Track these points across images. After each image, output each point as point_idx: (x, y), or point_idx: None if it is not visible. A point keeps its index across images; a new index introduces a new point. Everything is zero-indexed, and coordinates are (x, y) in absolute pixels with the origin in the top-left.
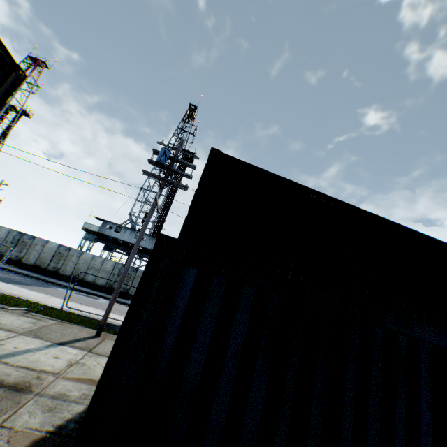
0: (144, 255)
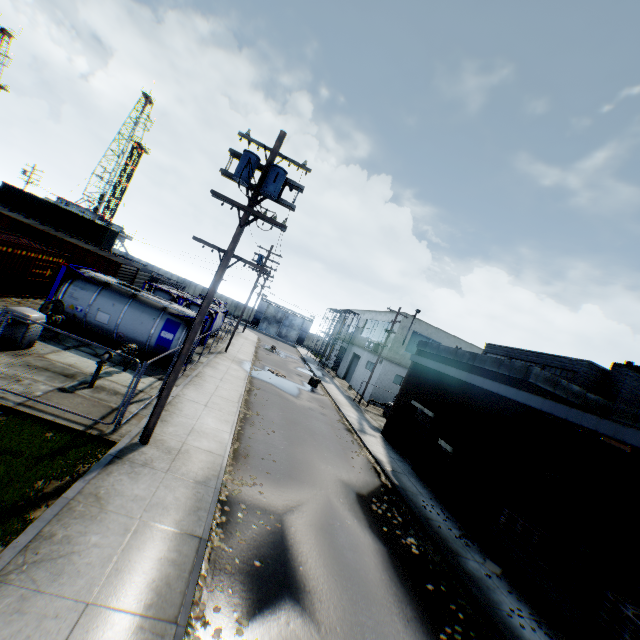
0: None
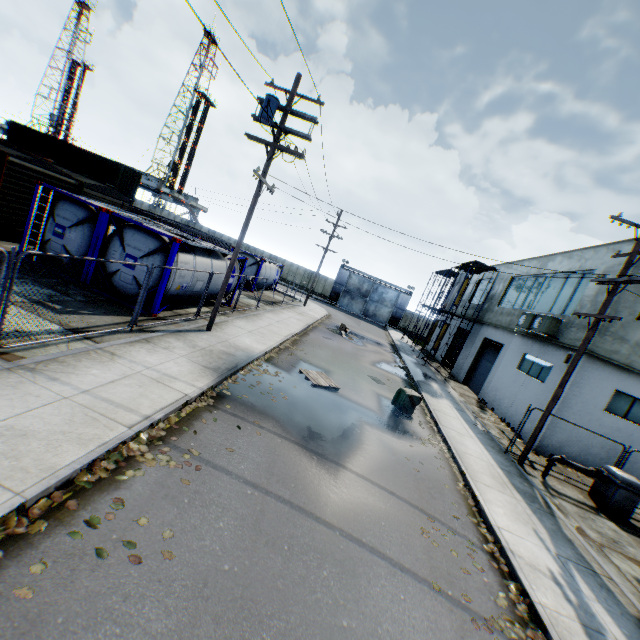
0: (157, 194)
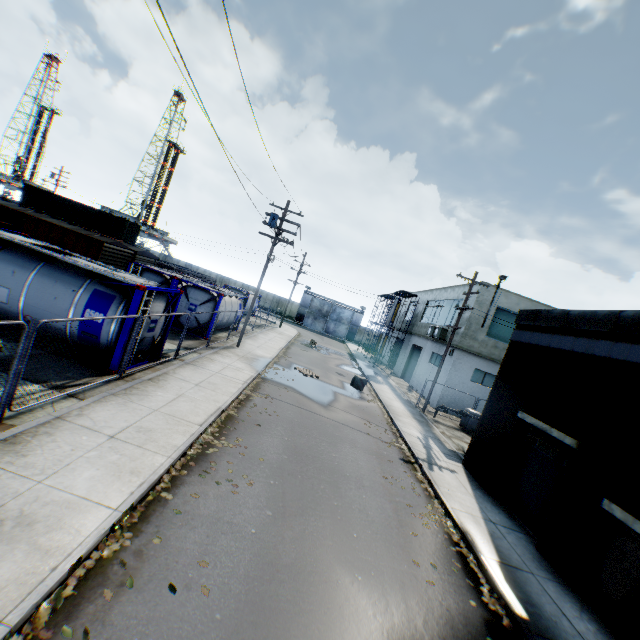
0: None
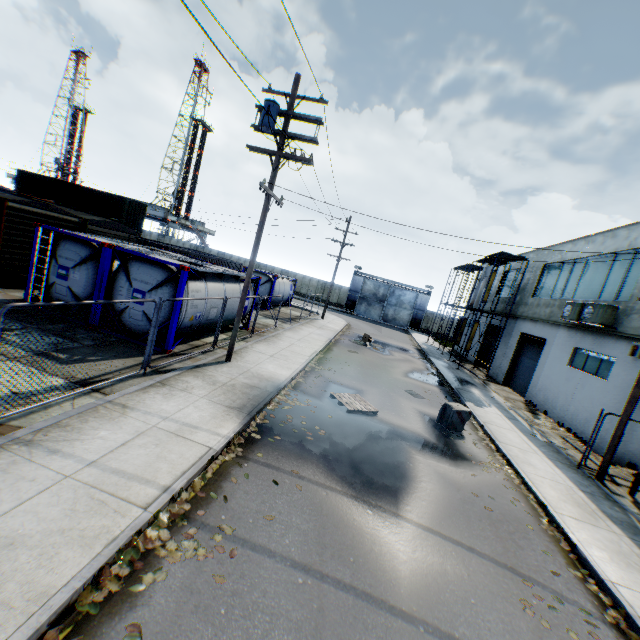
0: (164, 223)
